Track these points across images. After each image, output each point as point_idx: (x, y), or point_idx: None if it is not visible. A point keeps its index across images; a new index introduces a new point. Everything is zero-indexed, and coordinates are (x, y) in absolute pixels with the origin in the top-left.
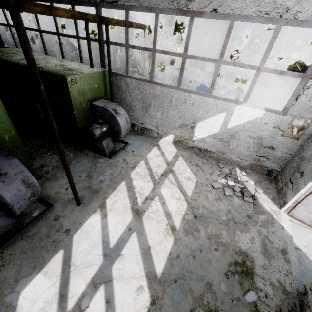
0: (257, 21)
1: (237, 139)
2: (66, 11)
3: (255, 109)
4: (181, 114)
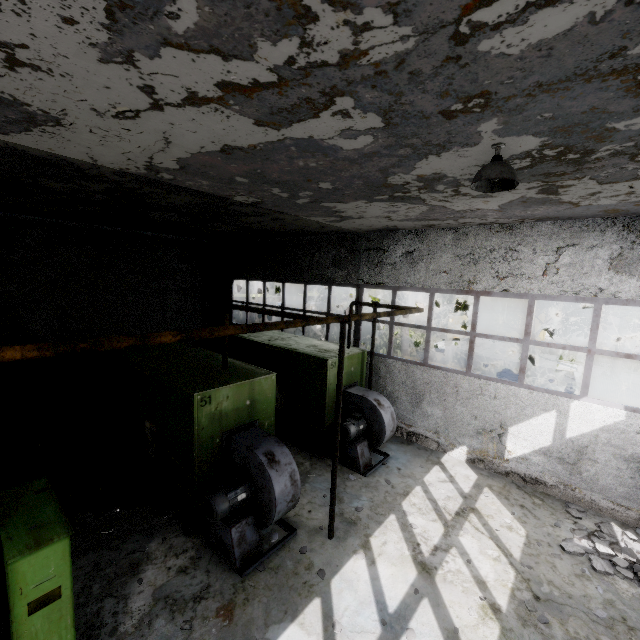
0: (565, 300)
1: (591, 459)
2: (369, 315)
3: (607, 408)
4: (476, 412)
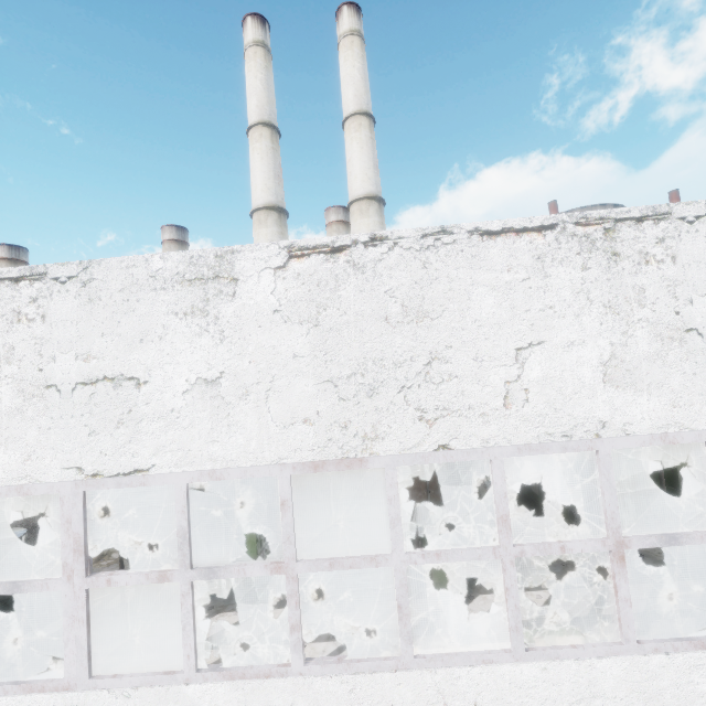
0: None
1: None
2: None
3: None
4: None
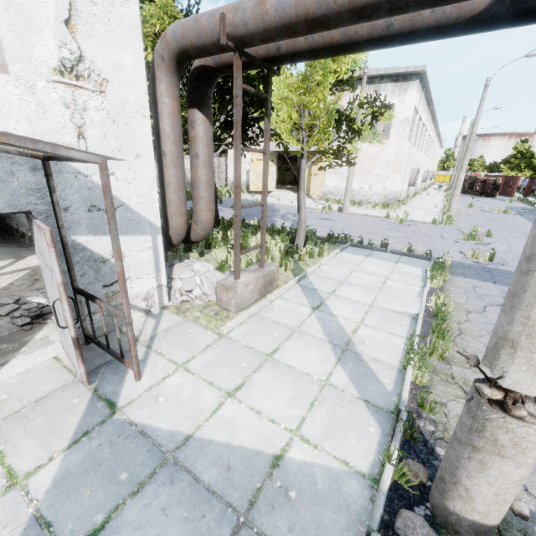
0: None
1: None
2: None
3: None
4: None
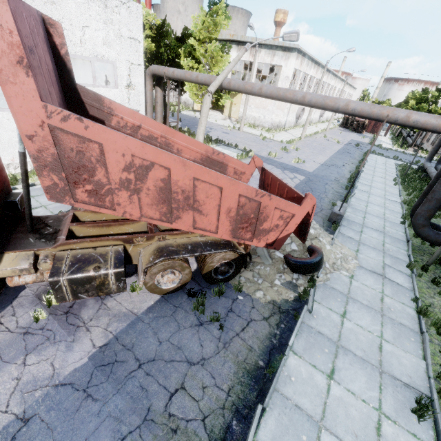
0: None
1: None
2: None
3: None
4: None
